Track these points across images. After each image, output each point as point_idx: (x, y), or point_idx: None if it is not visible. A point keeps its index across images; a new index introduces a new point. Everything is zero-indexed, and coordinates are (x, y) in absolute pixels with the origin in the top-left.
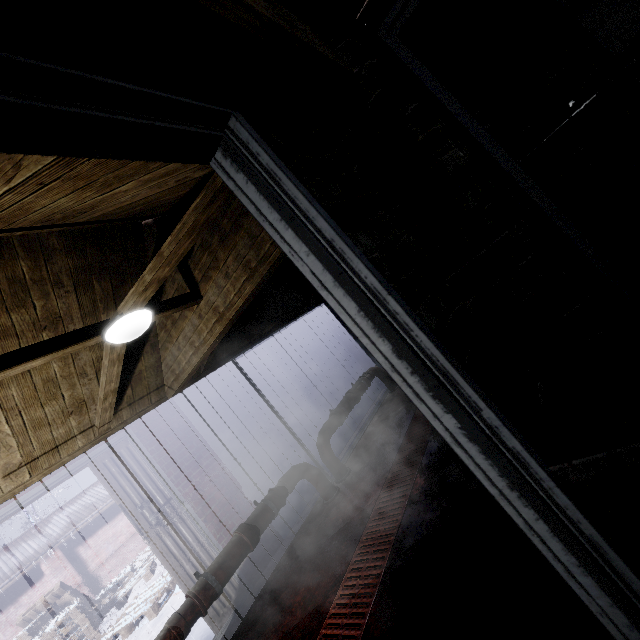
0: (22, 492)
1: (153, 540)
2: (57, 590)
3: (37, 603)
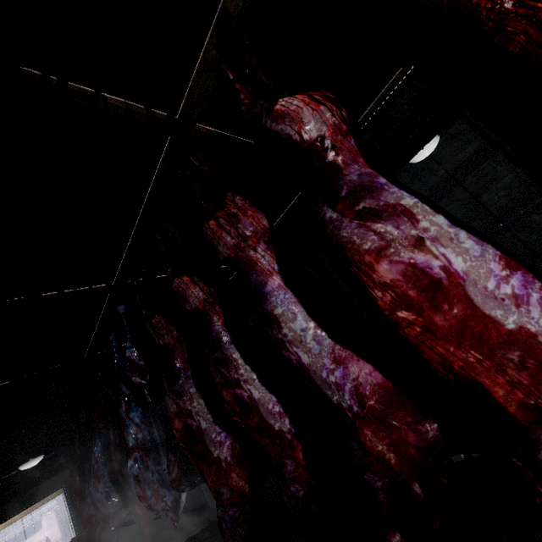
0: (34, 509)
1: (68, 535)
2: (44, 541)
3: None
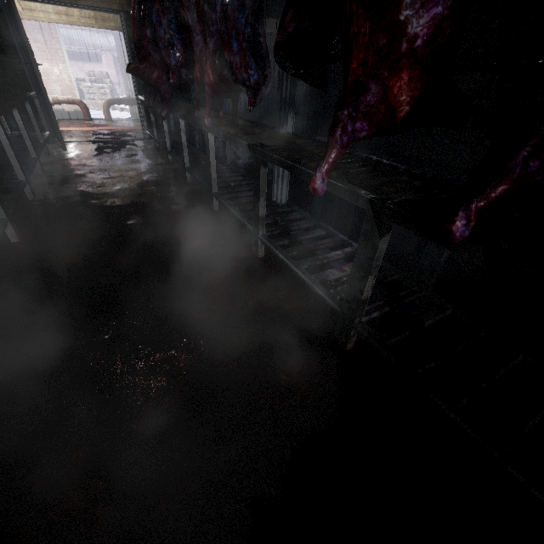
0: (92, 27)
1: (124, 78)
2: (104, 74)
3: (95, 72)
